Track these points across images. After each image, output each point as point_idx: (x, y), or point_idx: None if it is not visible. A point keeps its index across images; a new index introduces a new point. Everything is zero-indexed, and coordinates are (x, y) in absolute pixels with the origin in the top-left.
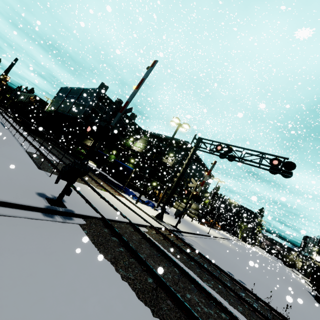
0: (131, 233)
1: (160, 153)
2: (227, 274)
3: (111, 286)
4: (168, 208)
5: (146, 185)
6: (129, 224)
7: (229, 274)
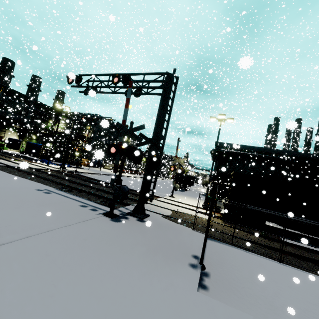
0: (27, 169)
1: (79, 129)
2: (89, 178)
3: (5, 174)
4: (93, 168)
5: (51, 152)
6: (28, 168)
7: (90, 177)
